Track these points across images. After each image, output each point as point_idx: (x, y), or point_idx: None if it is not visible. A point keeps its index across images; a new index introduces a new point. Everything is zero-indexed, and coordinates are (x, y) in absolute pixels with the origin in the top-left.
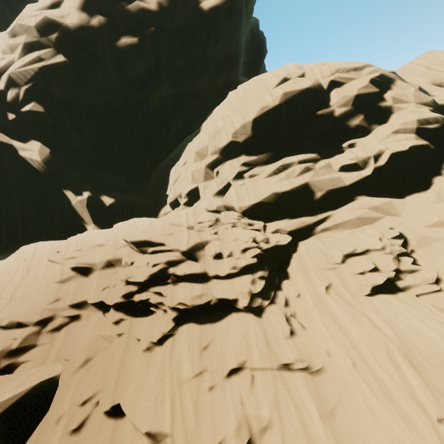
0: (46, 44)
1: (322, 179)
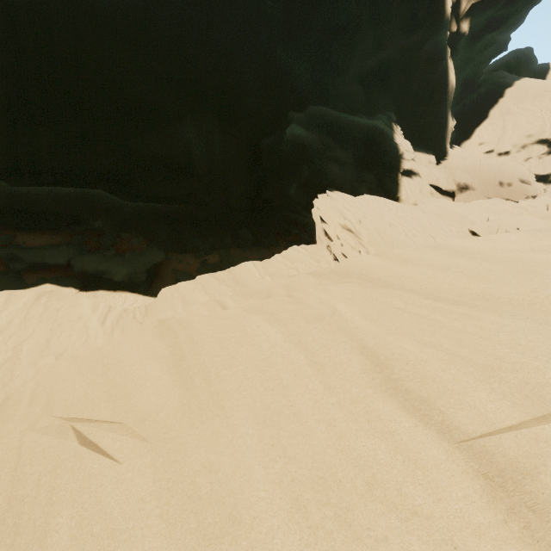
0: None
1: None
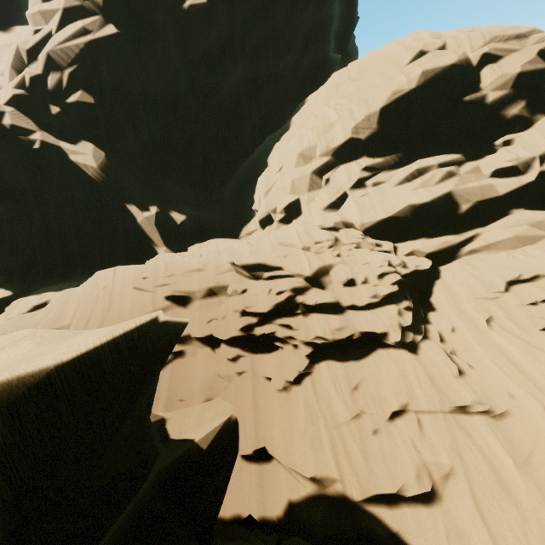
0: (91, 10)
1: (470, 187)
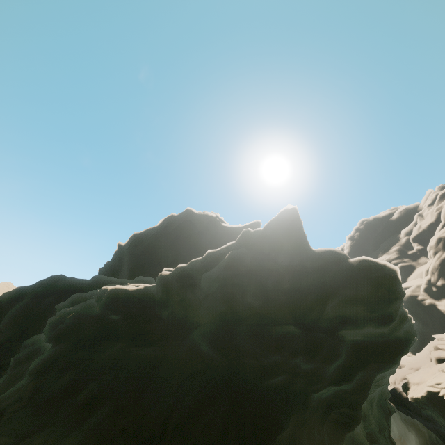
0: (438, 250)
1: None
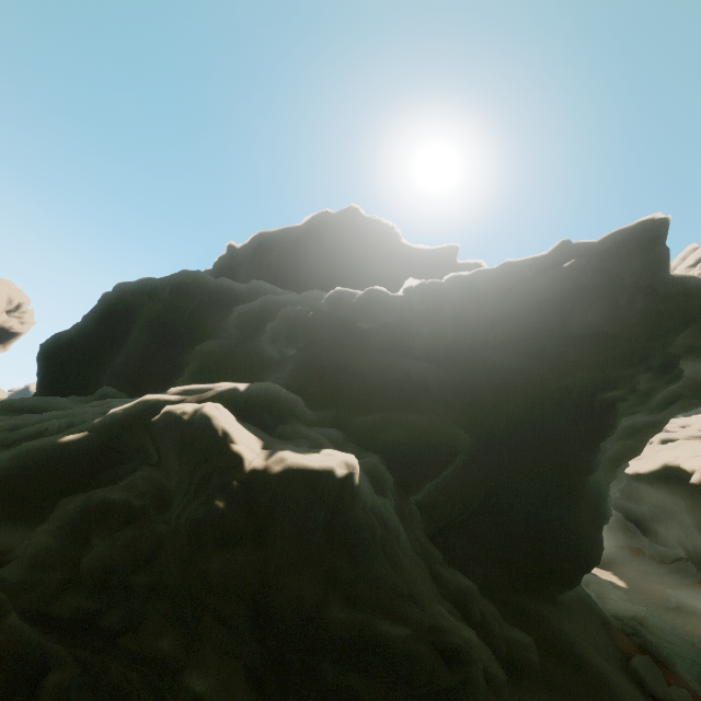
0: None
1: None
